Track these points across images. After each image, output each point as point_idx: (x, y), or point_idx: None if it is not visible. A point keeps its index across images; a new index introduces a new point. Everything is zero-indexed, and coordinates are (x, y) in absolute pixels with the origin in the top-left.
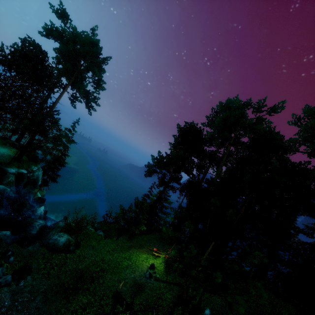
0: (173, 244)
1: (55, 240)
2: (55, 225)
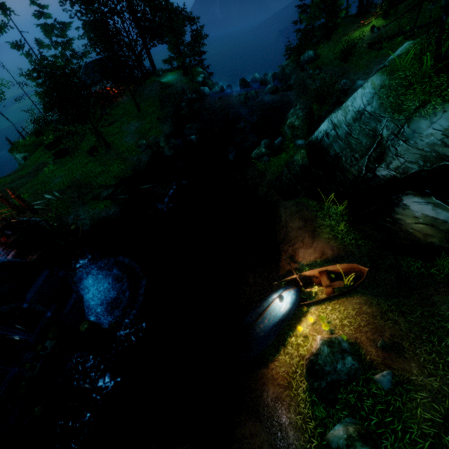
0: (366, 16)
1: (308, 56)
2: (274, 75)
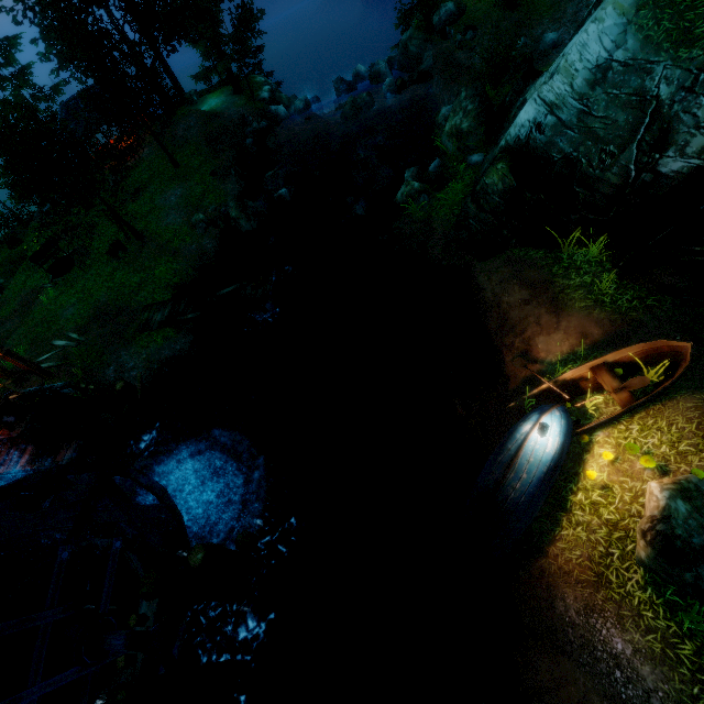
0: None
1: (446, 13)
2: (390, 61)
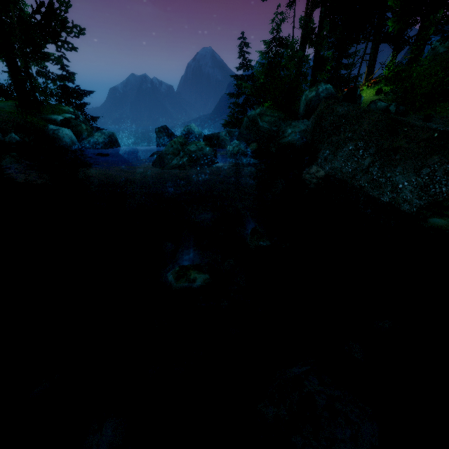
0: None
1: (327, 90)
2: (228, 133)
